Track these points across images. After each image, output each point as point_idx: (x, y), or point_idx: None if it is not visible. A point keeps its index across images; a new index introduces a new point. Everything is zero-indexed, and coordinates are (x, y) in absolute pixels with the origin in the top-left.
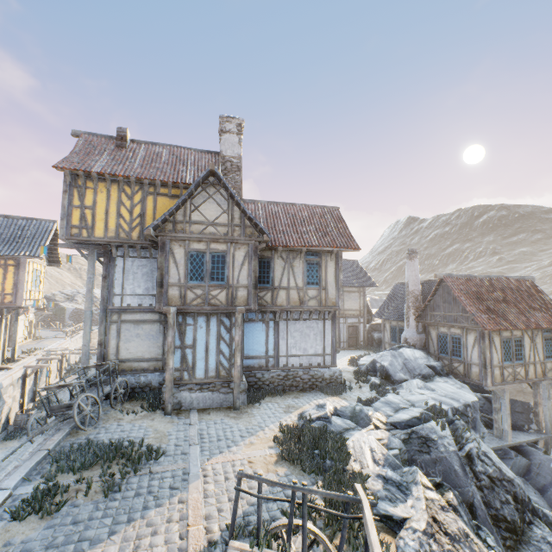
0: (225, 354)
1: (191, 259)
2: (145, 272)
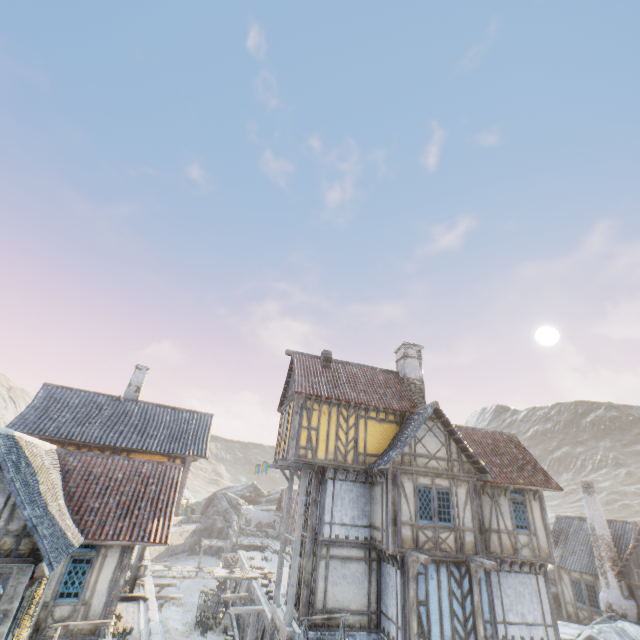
0: (459, 617)
1: (419, 494)
2: (351, 497)
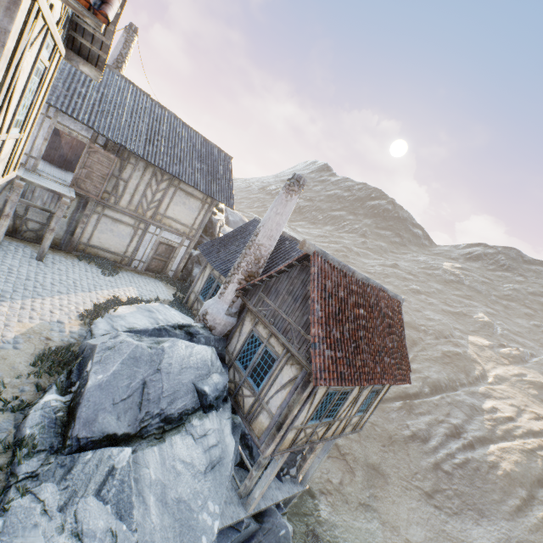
0: None
1: None
2: None
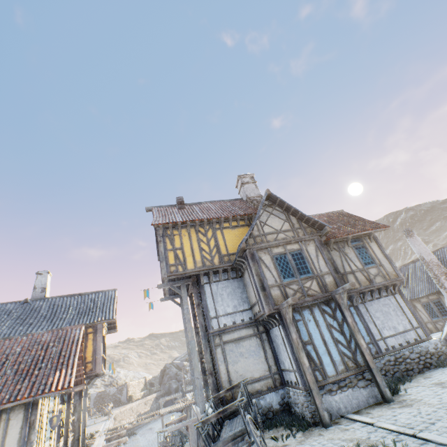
0: (342, 343)
1: (276, 261)
2: (228, 291)
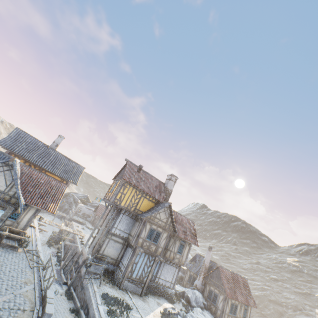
0: (145, 271)
1: (150, 230)
2: (127, 222)
